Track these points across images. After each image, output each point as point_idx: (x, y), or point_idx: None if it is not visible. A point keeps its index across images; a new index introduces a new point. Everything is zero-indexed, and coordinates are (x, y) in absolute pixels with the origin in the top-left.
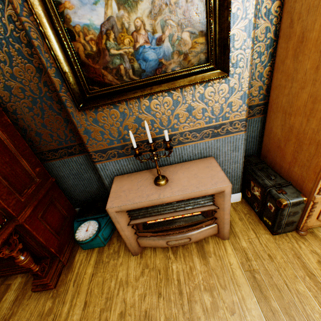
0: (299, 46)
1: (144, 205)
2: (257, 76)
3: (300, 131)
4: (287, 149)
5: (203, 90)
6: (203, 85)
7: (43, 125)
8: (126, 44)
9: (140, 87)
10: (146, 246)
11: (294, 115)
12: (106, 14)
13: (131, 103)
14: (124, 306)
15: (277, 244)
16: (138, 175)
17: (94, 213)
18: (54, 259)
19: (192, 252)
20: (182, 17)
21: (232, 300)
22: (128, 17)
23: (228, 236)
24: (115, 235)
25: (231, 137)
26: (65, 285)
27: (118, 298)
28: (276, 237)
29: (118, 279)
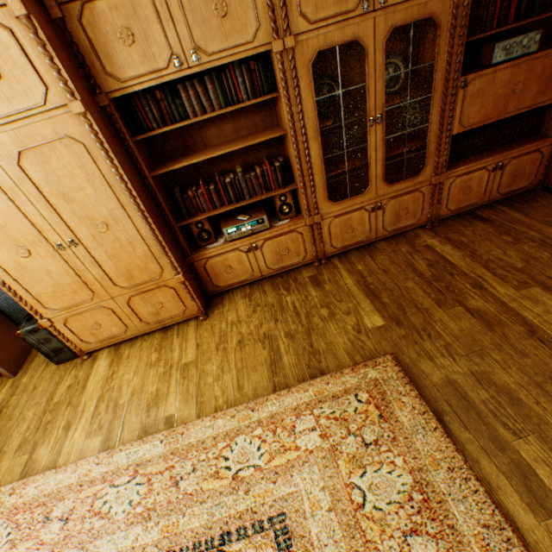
0: None
1: None
2: None
3: None
4: None
5: None
6: None
7: None
8: None
9: None
10: None
11: None
12: None
13: None
14: None
15: (54, 373)
16: None
17: None
18: None
19: None
20: None
21: None
22: None
23: (11, 374)
24: None
25: None
26: None
27: None
28: (61, 367)
29: None
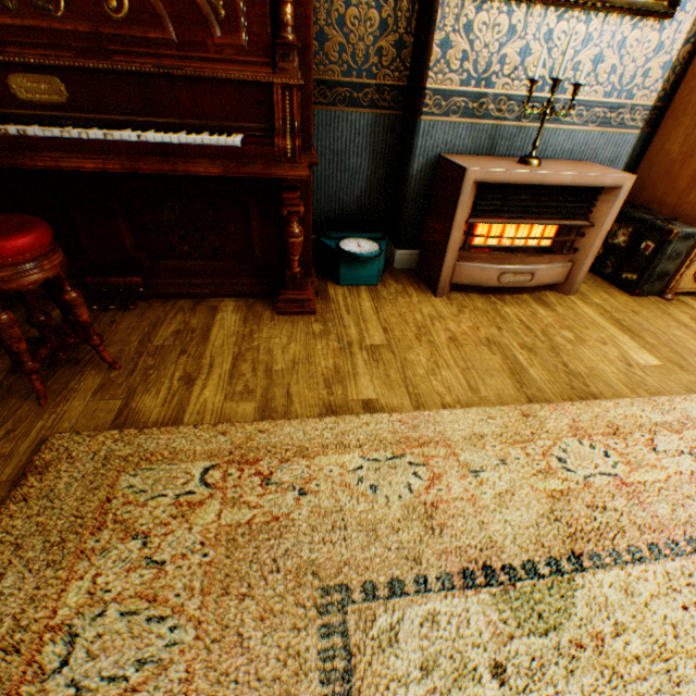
0: None
1: (517, 181)
2: None
3: None
4: (683, 171)
5: (629, 32)
6: (632, 24)
7: (340, 20)
8: None
9: None
10: (460, 284)
11: None
12: None
13: (532, 15)
14: (450, 334)
15: (638, 304)
16: (482, 158)
17: (359, 231)
18: (304, 277)
19: (527, 301)
20: None
21: (600, 336)
22: None
23: (577, 289)
24: (388, 278)
25: (621, 135)
26: (332, 313)
27: (435, 328)
28: (636, 300)
29: (424, 314)
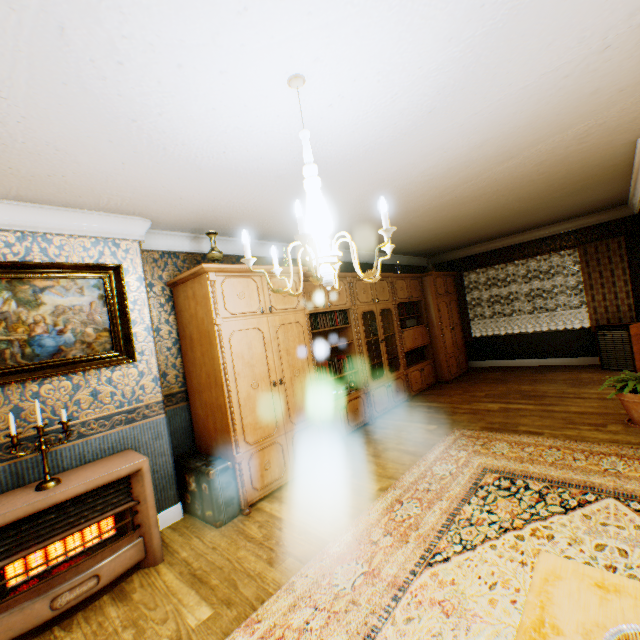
0: (192, 342)
1: (19, 516)
2: (172, 365)
3: (211, 402)
4: (210, 424)
5: (112, 373)
6: (111, 369)
7: None
8: (21, 332)
9: (30, 370)
10: None
11: (205, 391)
12: (3, 309)
13: (11, 389)
14: None
15: (223, 533)
16: (2, 496)
17: None
18: None
19: (104, 605)
20: (87, 318)
21: (167, 610)
22: (29, 313)
23: (163, 553)
24: None
25: (152, 421)
26: None
27: None
28: (223, 529)
29: None
